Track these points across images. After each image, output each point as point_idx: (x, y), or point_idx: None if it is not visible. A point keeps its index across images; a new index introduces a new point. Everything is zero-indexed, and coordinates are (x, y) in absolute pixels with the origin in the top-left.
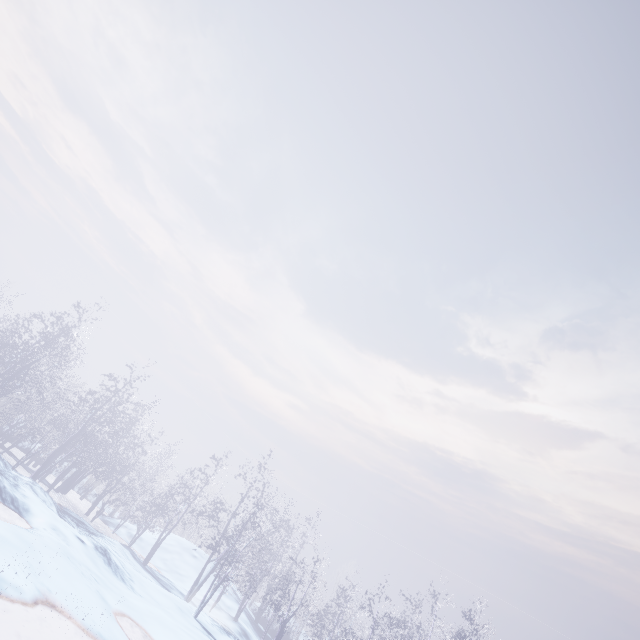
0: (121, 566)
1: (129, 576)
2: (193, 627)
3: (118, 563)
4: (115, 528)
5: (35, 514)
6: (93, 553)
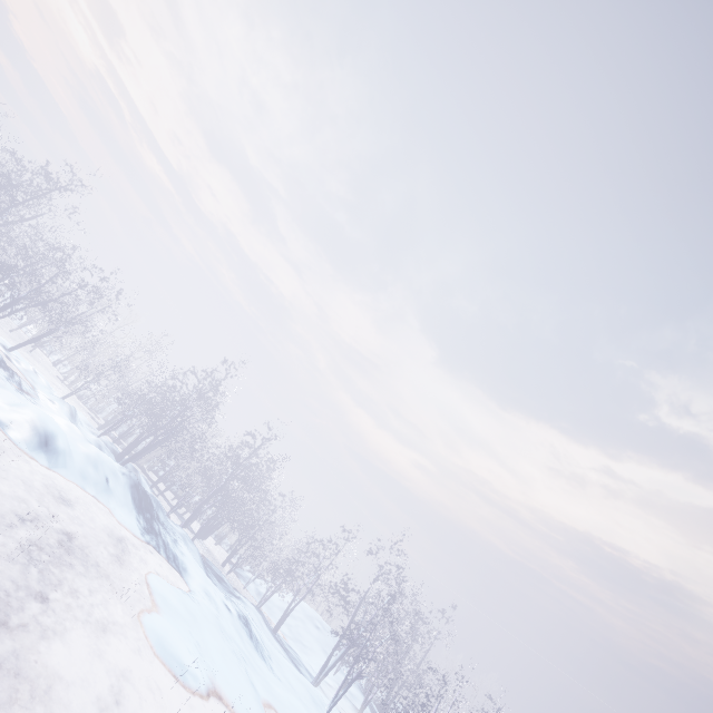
0: (260, 640)
1: (267, 653)
2: None
3: (258, 636)
4: (246, 583)
5: (191, 574)
6: (238, 623)
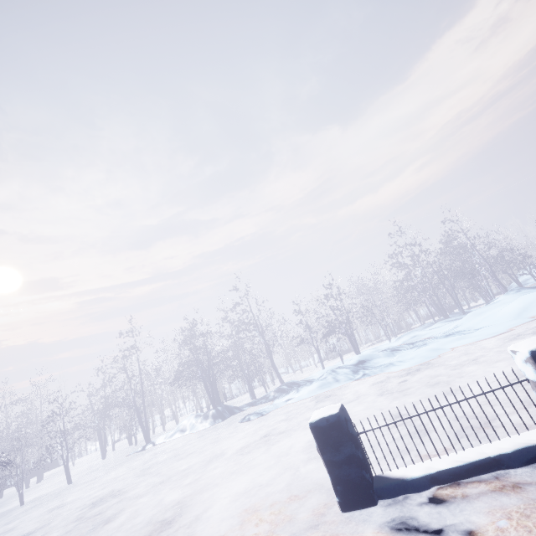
0: None
1: None
2: None
3: None
4: None
5: None
6: None
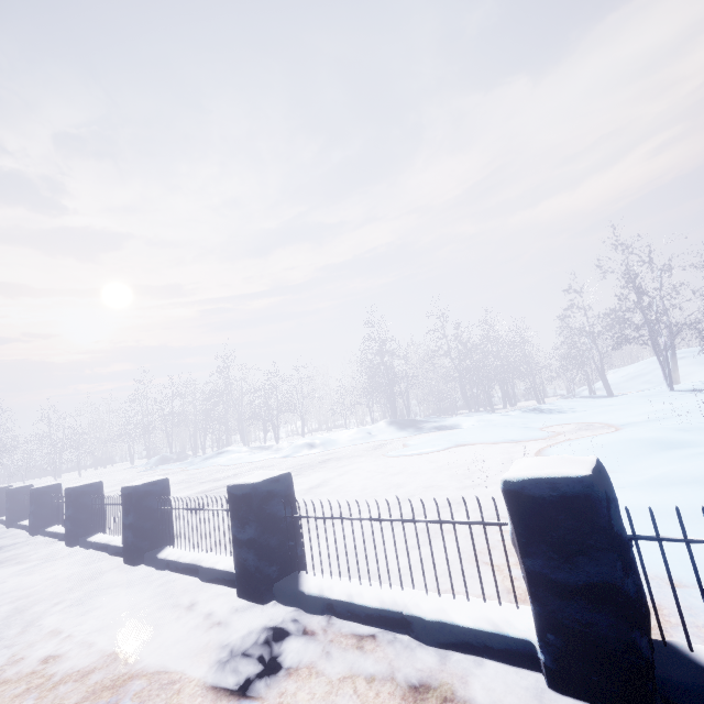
0: (556, 408)
1: (568, 408)
2: (665, 397)
3: (552, 408)
4: (572, 395)
5: (464, 424)
6: (521, 415)
